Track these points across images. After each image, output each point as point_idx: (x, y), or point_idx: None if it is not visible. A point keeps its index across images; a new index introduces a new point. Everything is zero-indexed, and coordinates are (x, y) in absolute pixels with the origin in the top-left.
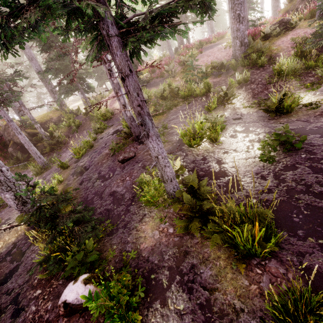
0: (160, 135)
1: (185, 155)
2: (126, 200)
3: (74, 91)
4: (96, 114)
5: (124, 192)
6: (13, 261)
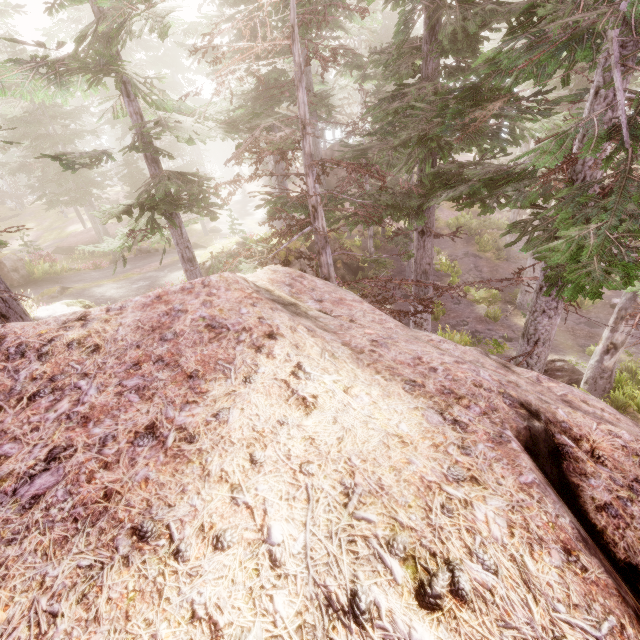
0: None
1: None
2: None
3: None
4: None
5: None
6: None
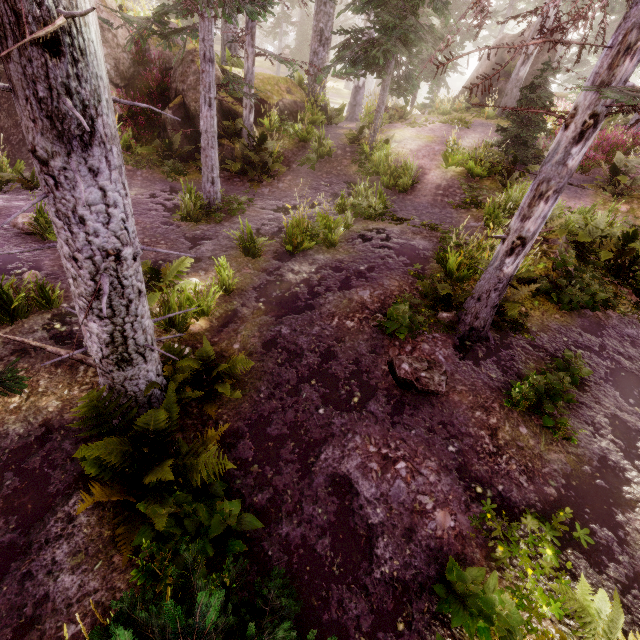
0: (552, 393)
1: (636, 580)
2: (380, 575)
3: (373, 72)
4: (378, 158)
5: (377, 521)
6: (12, 512)
